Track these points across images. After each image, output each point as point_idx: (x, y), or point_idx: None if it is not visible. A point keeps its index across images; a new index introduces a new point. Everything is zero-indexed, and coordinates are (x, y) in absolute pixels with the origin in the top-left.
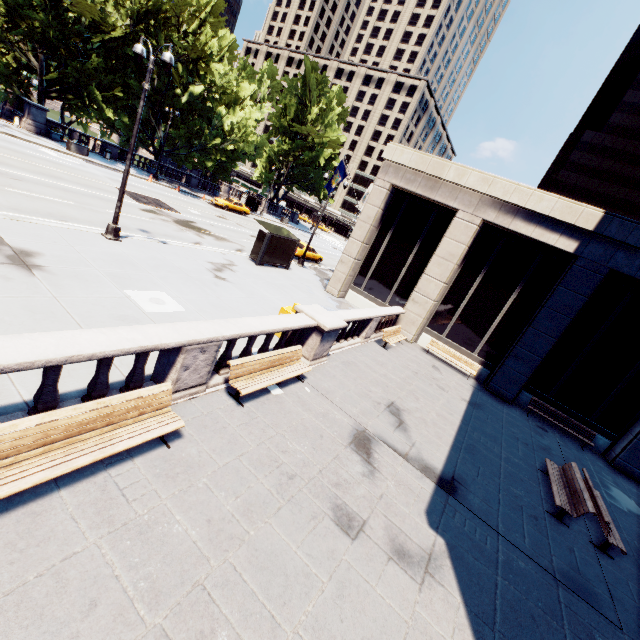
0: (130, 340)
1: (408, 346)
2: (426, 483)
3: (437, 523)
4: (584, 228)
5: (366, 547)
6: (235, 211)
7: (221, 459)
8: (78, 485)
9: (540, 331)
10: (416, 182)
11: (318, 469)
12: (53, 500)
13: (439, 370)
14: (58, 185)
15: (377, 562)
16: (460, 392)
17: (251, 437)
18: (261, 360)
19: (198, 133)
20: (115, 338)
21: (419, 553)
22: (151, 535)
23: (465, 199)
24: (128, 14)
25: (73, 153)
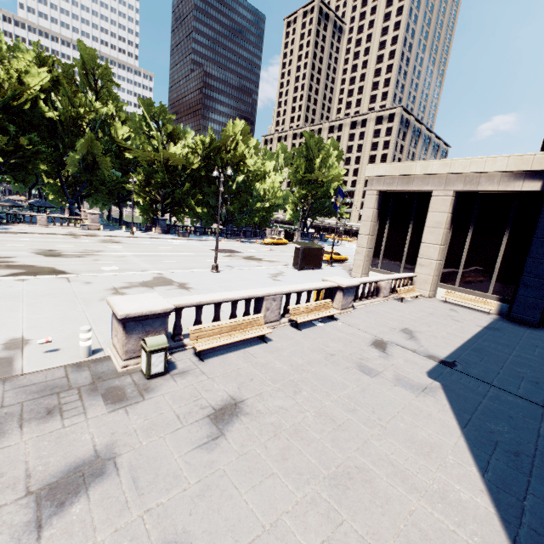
0: (243, 294)
1: (426, 300)
2: (429, 362)
3: (435, 377)
4: (541, 170)
5: (380, 380)
6: (278, 244)
7: (293, 348)
8: (235, 352)
9: (538, 258)
10: (394, 183)
11: (348, 353)
12: (228, 355)
13: (456, 311)
14: (182, 254)
15: (387, 385)
16: (476, 322)
17: (307, 341)
18: (306, 306)
19: (245, 203)
20: (237, 294)
21: (418, 385)
22: (267, 366)
23: (435, 182)
24: (199, 155)
25: (182, 238)
